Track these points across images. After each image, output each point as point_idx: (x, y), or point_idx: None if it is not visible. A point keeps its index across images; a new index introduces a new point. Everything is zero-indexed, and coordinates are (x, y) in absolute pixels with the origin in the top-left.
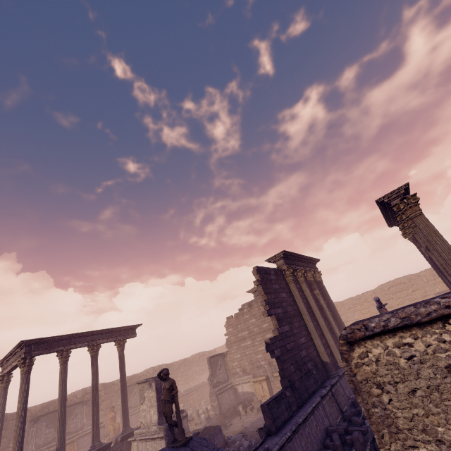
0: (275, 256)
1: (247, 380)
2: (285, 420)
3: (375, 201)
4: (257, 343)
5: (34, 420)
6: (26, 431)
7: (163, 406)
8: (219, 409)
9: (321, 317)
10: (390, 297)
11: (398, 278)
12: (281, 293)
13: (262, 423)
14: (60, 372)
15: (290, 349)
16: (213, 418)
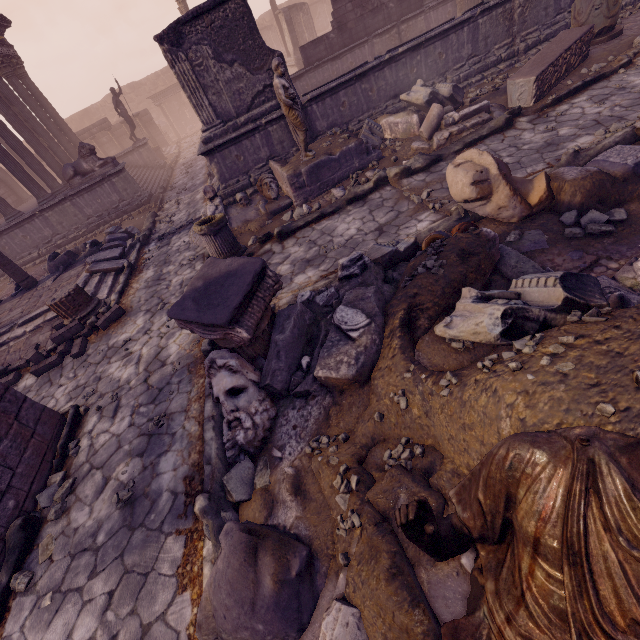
0: None
1: None
2: (321, 59)
3: None
4: None
5: None
6: None
7: None
8: None
9: None
10: None
11: None
12: None
13: None
14: None
15: None
16: None
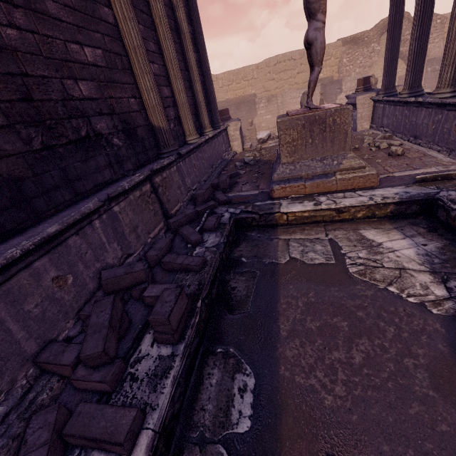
0: None
1: None
2: None
3: None
4: None
5: None
6: None
7: None
8: None
9: (170, 38)
10: (273, 76)
11: (290, 52)
12: None
13: None
14: None
15: None
16: None
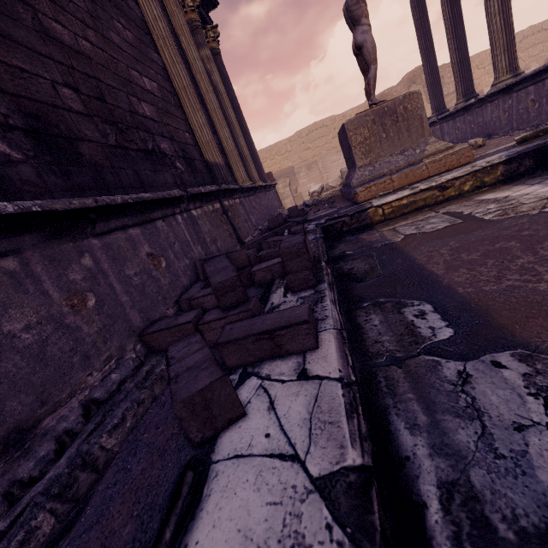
0: None
1: None
2: None
3: None
4: None
5: None
6: None
7: None
8: None
9: (212, 90)
10: (308, 146)
11: (321, 120)
12: None
13: None
14: None
15: (73, 48)
16: None
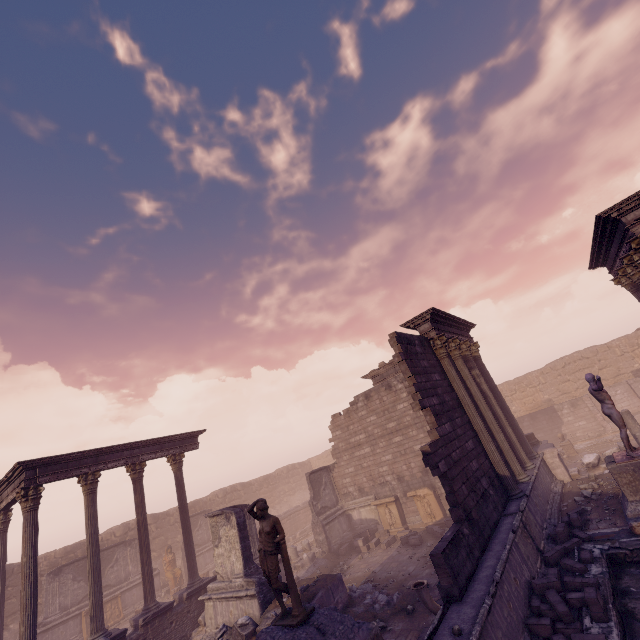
0: (417, 317)
1: (366, 503)
2: (468, 574)
3: (596, 216)
4: (380, 451)
5: (54, 572)
6: (43, 588)
7: (263, 560)
8: (328, 545)
9: (488, 409)
10: (566, 378)
11: (578, 352)
12: (433, 374)
13: (398, 564)
14: (86, 506)
15: (457, 459)
16: (320, 559)
